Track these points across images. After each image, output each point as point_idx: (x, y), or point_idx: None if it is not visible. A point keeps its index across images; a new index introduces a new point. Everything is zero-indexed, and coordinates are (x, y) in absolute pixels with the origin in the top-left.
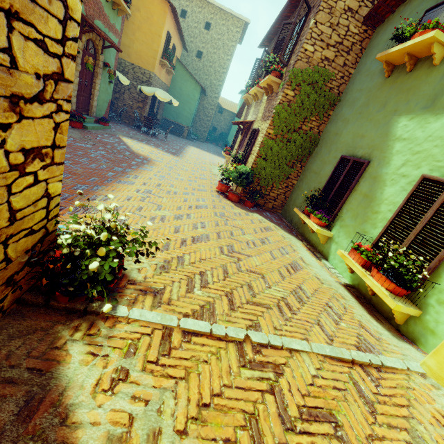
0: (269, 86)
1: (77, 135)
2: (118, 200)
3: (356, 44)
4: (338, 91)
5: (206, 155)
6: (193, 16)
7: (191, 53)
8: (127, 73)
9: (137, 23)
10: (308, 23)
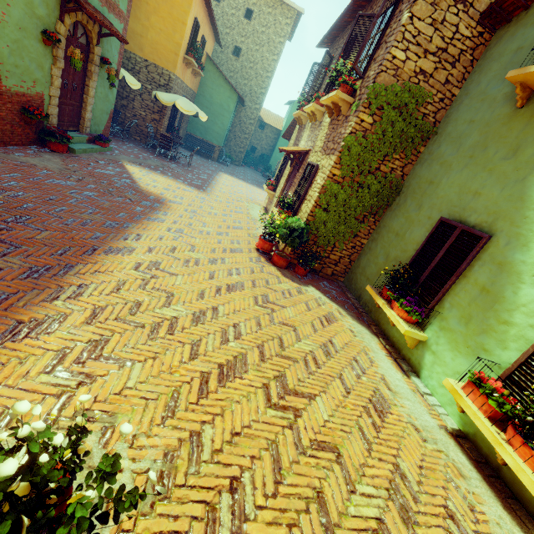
0: (335, 105)
1: (56, 165)
2: (101, 292)
3: (466, 52)
4: (435, 120)
5: (242, 187)
6: (230, 0)
7: (226, 49)
8: (138, 73)
9: (153, 3)
10: (398, 18)
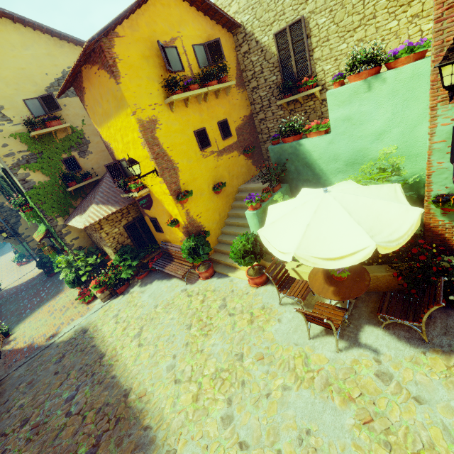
0: None
1: None
2: None
3: None
4: None
5: (10, 255)
6: None
7: None
8: None
9: None
10: None
